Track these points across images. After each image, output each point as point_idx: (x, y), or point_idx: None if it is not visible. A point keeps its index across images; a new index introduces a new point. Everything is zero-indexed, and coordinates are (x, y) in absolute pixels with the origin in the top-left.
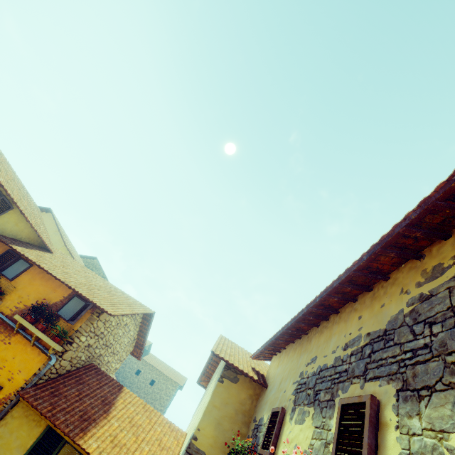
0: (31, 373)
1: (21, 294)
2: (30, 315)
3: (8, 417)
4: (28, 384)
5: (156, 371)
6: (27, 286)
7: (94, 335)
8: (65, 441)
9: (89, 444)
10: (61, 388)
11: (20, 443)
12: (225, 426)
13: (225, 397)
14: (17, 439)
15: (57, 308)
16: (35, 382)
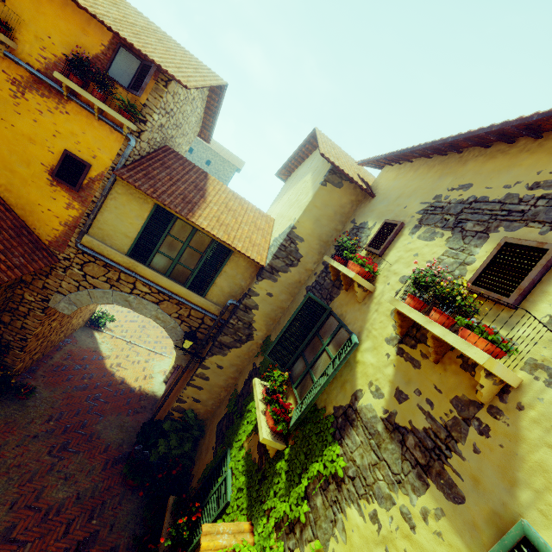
0: (114, 153)
1: (37, 33)
2: (72, 74)
3: (114, 193)
4: (117, 165)
5: (210, 151)
6: (36, 17)
7: (164, 113)
8: (176, 217)
9: (200, 222)
10: (151, 171)
11: (136, 215)
12: (323, 222)
13: (326, 200)
14: (132, 211)
15: (104, 67)
16: (123, 163)
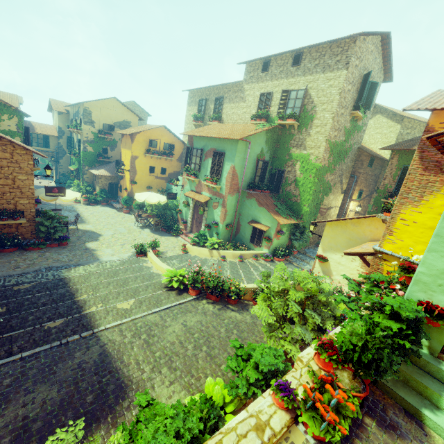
0: None
1: None
2: None
3: None
4: None
5: None
6: None
7: None
8: (32, 133)
9: (38, 132)
10: None
11: None
12: (64, 123)
13: (61, 118)
14: None
15: None
16: None
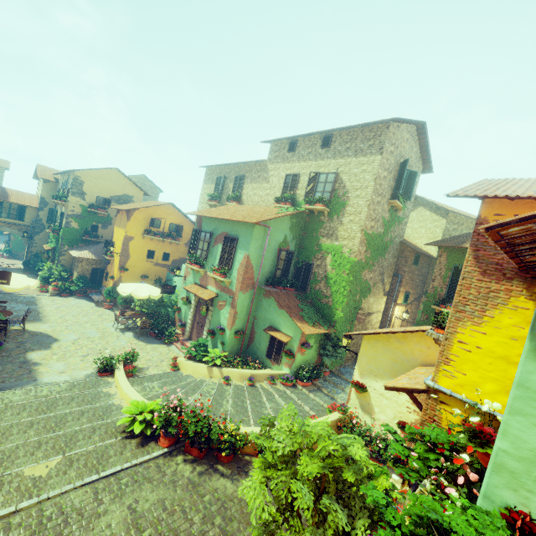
0: None
1: None
2: None
3: None
4: None
5: None
6: None
7: None
8: (4, 202)
9: (12, 201)
10: None
11: None
12: (50, 192)
13: (47, 187)
14: None
15: None
16: None
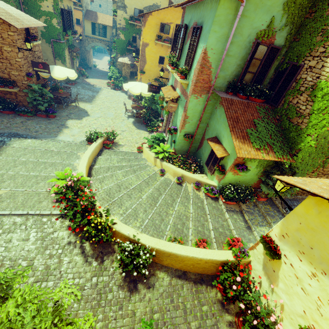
0: (82, 15)
1: None
2: None
3: (85, 23)
4: (83, 17)
5: None
6: None
7: (84, 3)
8: (95, 23)
9: (99, 22)
10: (88, 16)
11: (90, 26)
12: None
13: (115, 7)
14: (89, 25)
15: None
16: (84, 16)
